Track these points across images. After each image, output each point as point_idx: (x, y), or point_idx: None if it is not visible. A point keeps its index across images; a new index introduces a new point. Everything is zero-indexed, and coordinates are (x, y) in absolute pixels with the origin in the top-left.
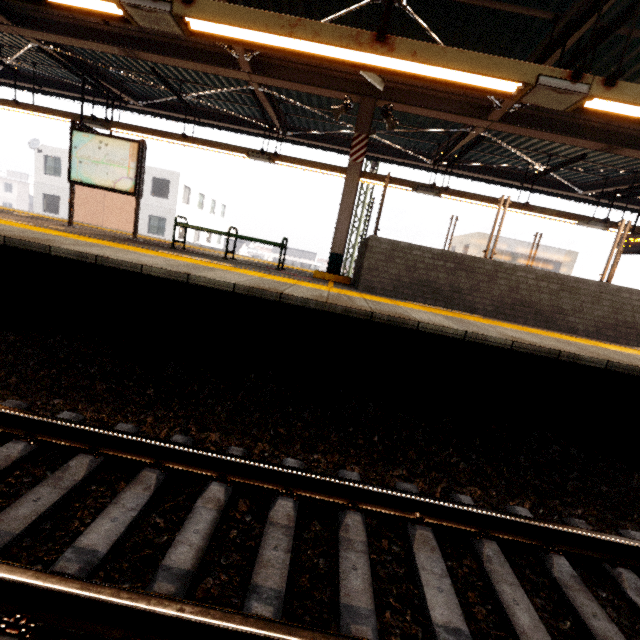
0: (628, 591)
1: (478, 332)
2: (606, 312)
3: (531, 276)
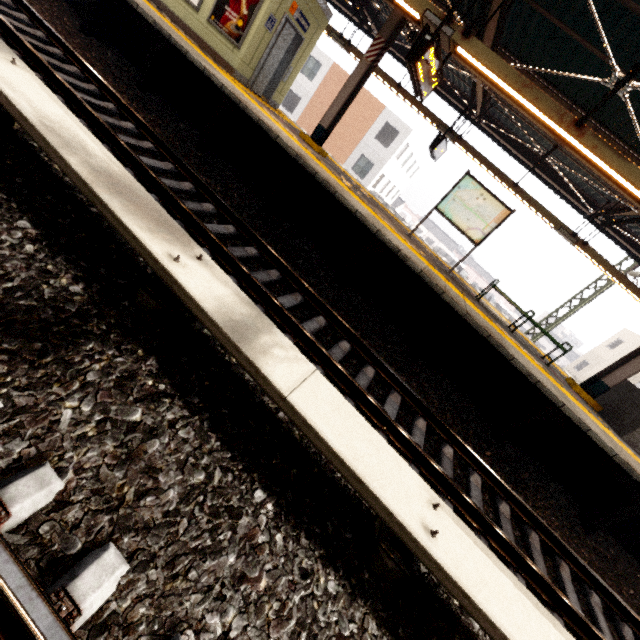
0: None
1: None
2: None
3: None
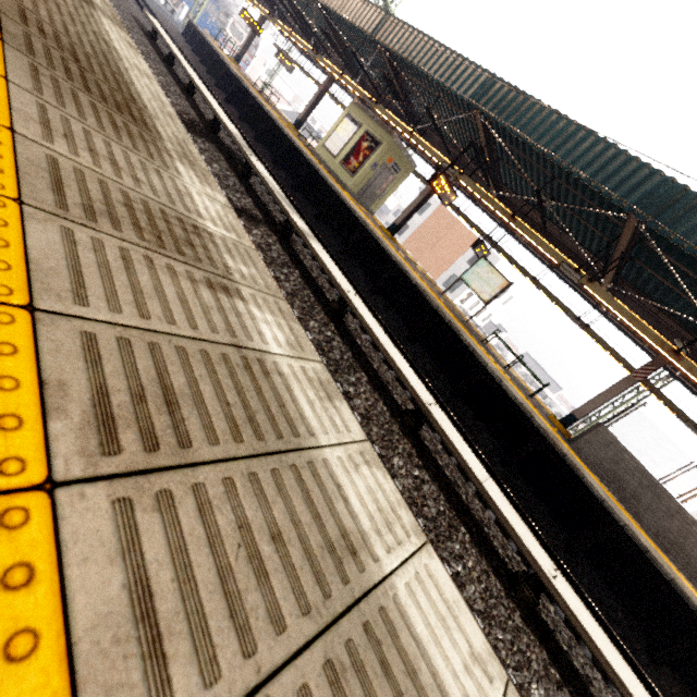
0: None
1: (611, 507)
2: None
3: None
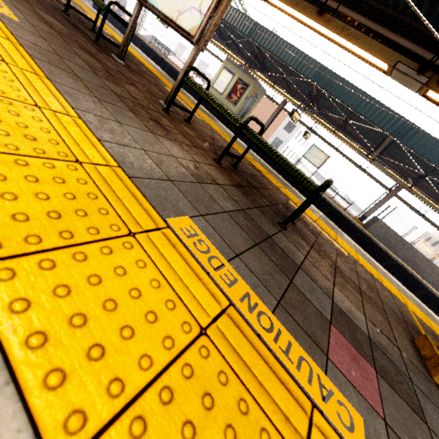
0: None
1: (389, 252)
2: (438, 280)
3: (421, 256)
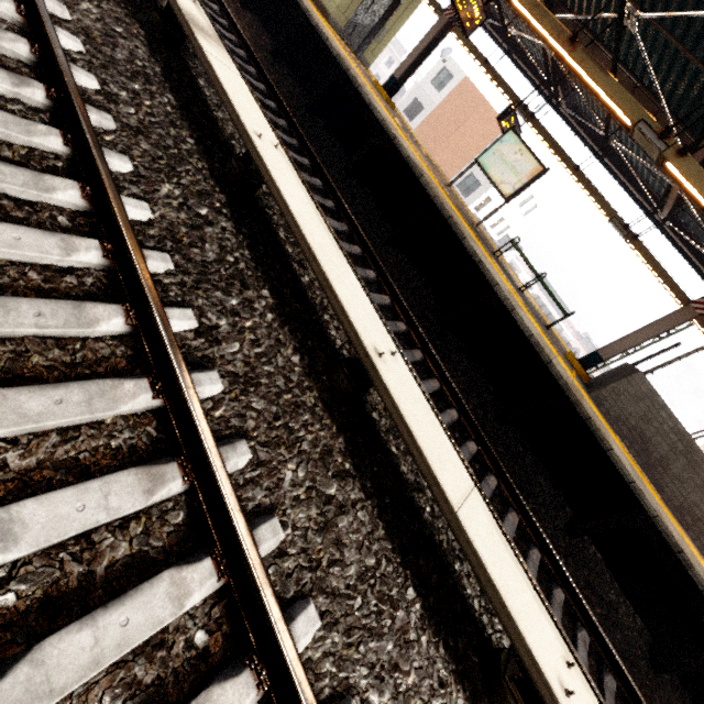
0: (579, 634)
1: (642, 490)
2: None
3: None
